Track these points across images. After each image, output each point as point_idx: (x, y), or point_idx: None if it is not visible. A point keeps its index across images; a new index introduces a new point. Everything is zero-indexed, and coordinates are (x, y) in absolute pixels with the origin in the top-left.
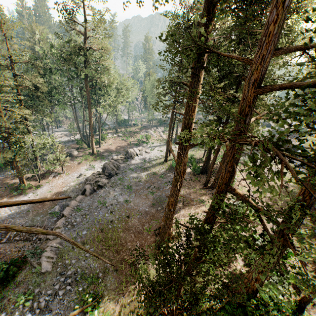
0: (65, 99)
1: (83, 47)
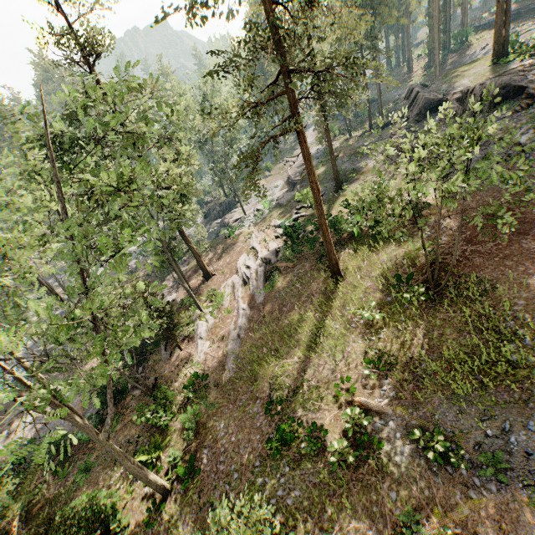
0: None
1: None
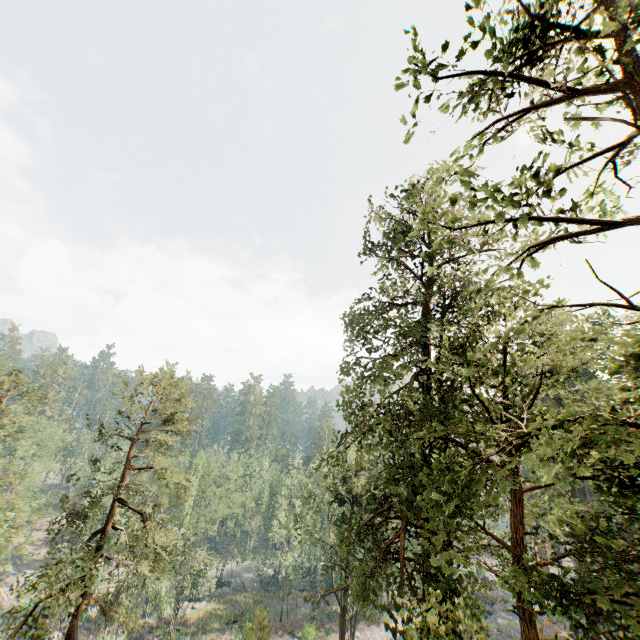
0: None
1: None
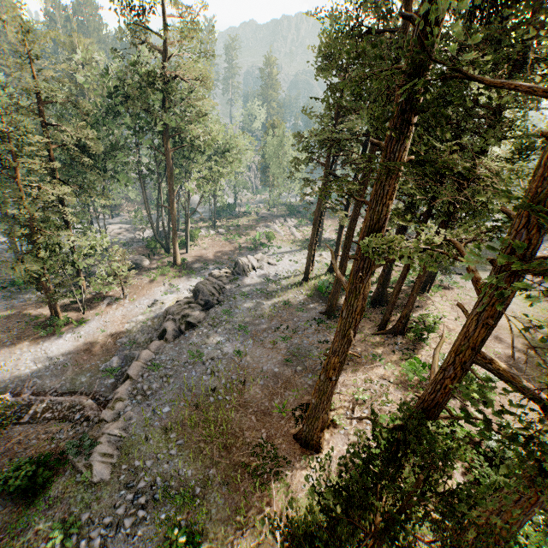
0: (128, 168)
1: (163, 74)
